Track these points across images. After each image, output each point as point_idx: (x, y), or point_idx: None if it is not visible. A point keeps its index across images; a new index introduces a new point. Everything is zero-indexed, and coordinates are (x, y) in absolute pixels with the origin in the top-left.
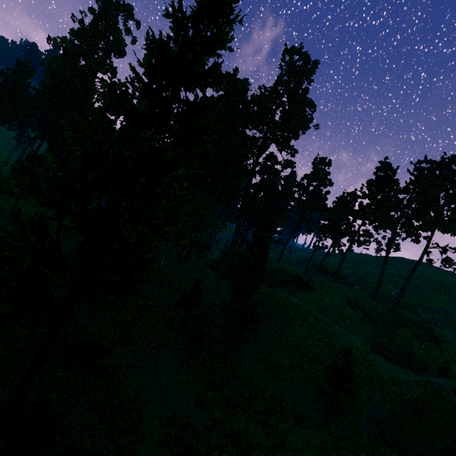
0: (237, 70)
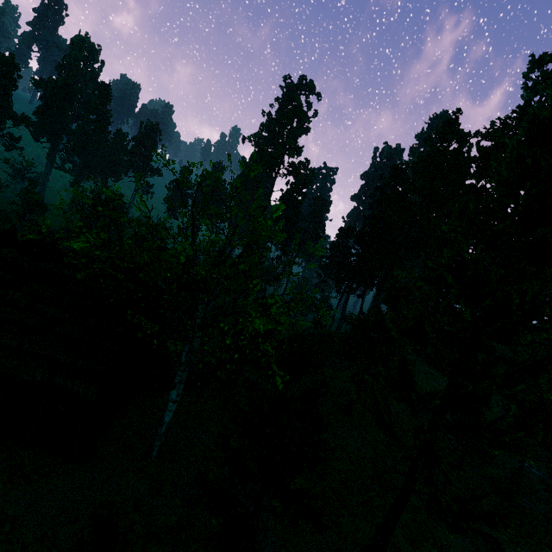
0: (459, 112)
